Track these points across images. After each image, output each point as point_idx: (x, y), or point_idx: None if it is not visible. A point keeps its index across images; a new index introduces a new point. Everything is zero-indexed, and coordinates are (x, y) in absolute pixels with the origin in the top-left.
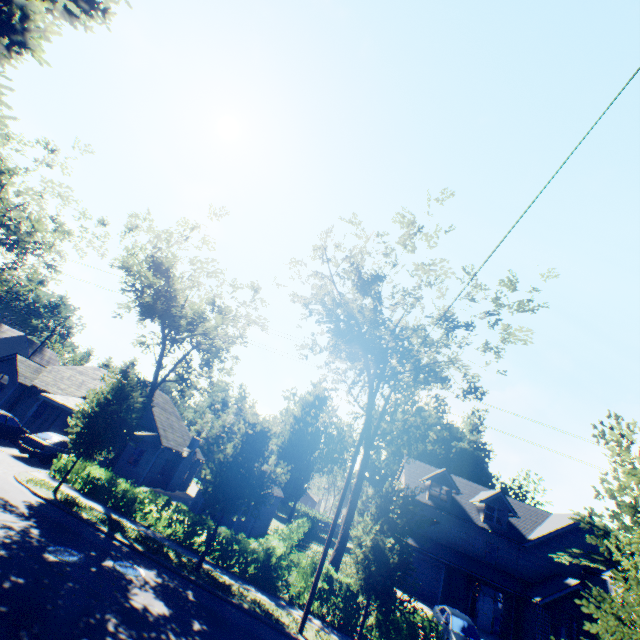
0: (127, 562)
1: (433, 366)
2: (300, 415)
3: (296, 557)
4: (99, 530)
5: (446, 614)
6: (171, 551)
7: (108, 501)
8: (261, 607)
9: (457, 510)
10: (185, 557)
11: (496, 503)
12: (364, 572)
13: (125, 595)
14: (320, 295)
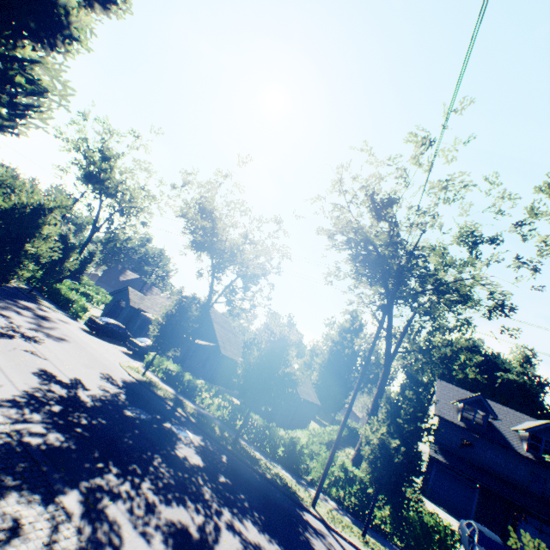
0: (181, 427)
1: (454, 285)
2: (337, 339)
3: (315, 447)
4: (167, 404)
5: (471, 528)
6: (217, 427)
7: (178, 387)
8: (281, 480)
9: (494, 435)
10: (227, 433)
11: (543, 434)
12: (370, 466)
13: (173, 446)
14: (339, 225)
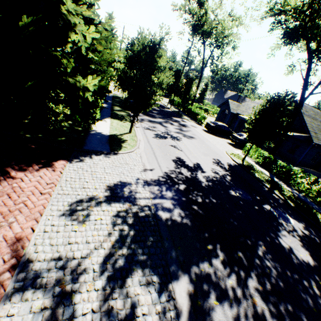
0: (280, 210)
1: None
2: None
3: None
4: (263, 185)
5: None
6: (318, 214)
7: (271, 171)
8: None
9: None
10: None
11: None
12: None
13: (274, 233)
14: None
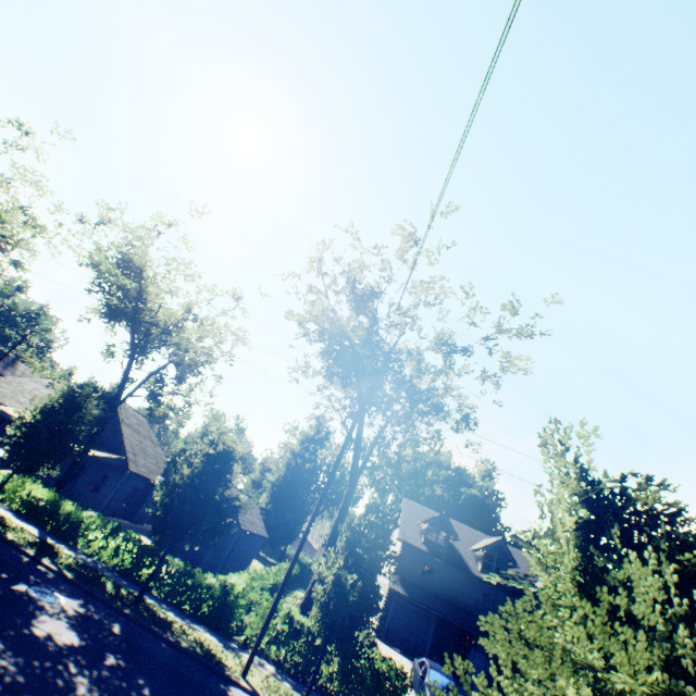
0: (47, 588)
1: (428, 394)
2: (298, 450)
3: (255, 595)
4: (24, 553)
5: (424, 667)
6: (110, 582)
7: (47, 525)
8: (203, 647)
9: (454, 557)
10: (126, 589)
11: (496, 551)
12: (322, 611)
13: (28, 621)
14: (313, 311)
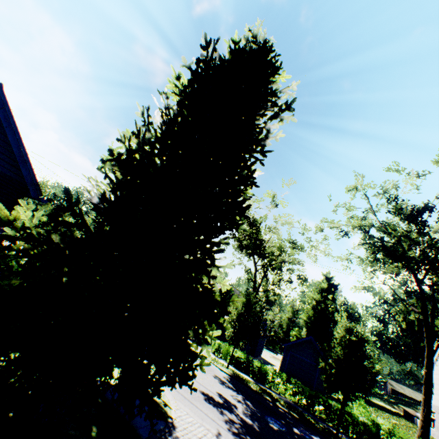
0: (301, 429)
1: None
2: (319, 299)
3: (404, 436)
4: (266, 399)
5: None
6: (309, 418)
7: (250, 373)
8: None
9: None
10: (319, 423)
11: None
12: None
13: None
14: (361, 223)
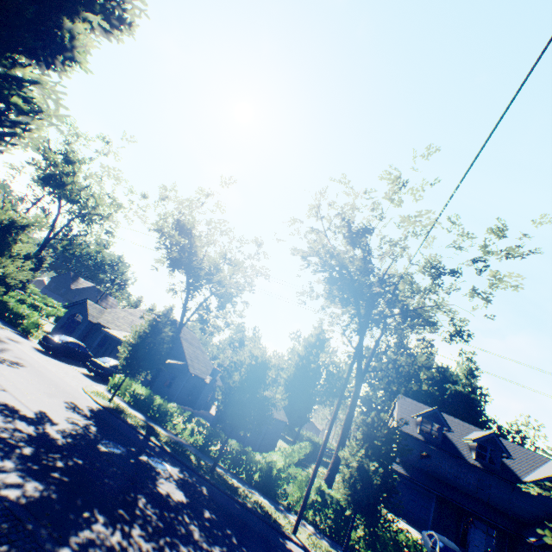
0: (158, 459)
1: (420, 310)
2: (303, 354)
3: (293, 471)
4: (139, 433)
5: (433, 539)
6: (192, 455)
7: (147, 412)
8: (261, 508)
9: (448, 446)
10: (203, 461)
11: (489, 443)
12: (350, 489)
13: (154, 482)
14: (315, 248)
